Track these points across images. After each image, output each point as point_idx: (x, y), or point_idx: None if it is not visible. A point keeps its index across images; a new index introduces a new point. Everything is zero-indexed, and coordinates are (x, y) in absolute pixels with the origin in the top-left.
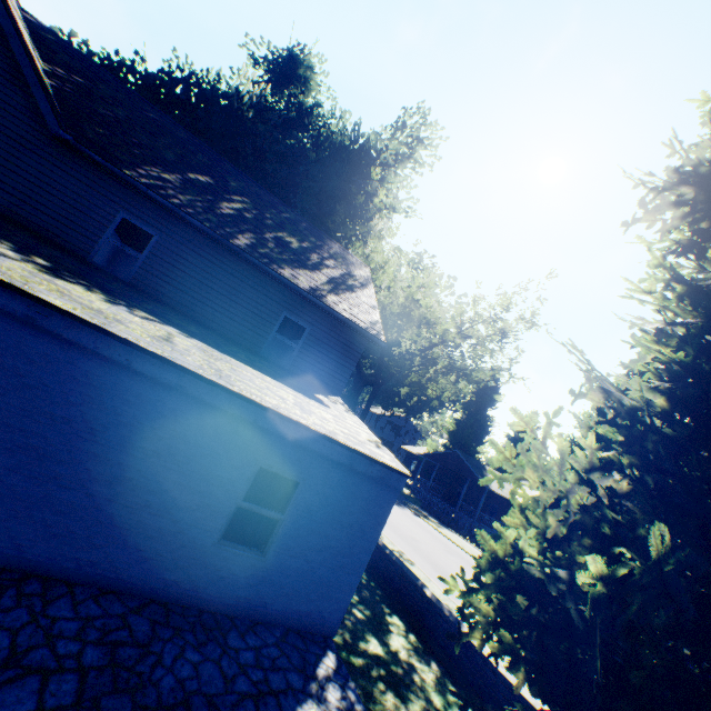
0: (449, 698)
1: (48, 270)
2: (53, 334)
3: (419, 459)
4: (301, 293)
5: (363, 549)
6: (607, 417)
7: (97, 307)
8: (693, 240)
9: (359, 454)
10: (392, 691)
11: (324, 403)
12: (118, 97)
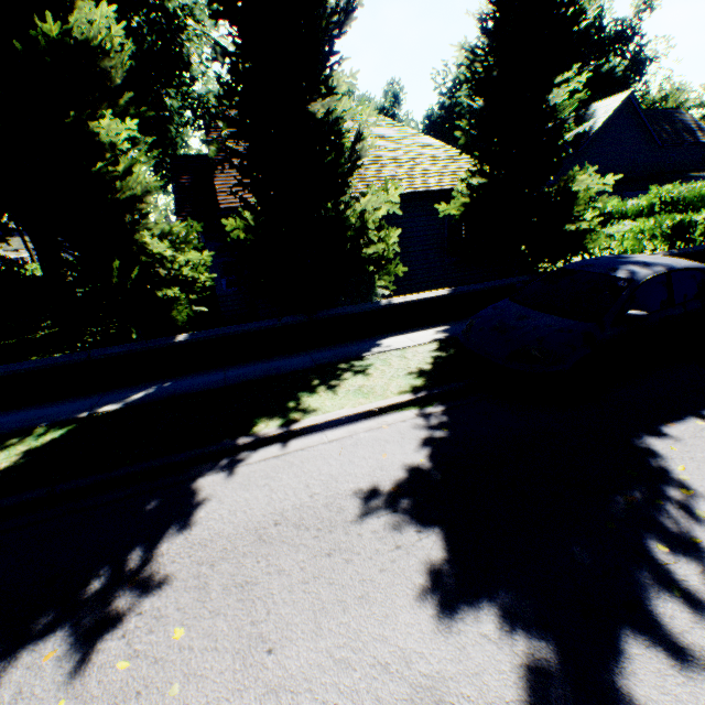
0: None
1: None
2: None
3: None
4: None
5: None
6: None
7: None
8: None
9: None
10: None
11: None
12: None
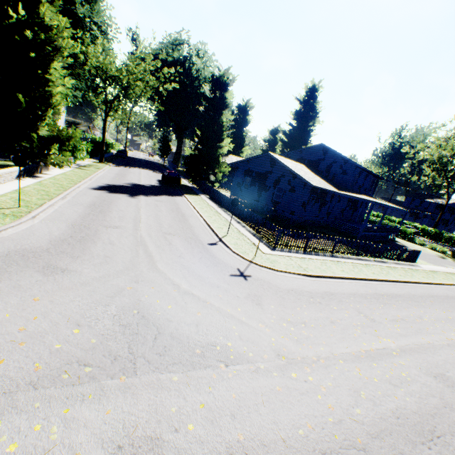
0: None
1: None
2: None
3: None
4: None
5: None
6: None
7: None
8: None
9: None
10: None
11: None
12: None
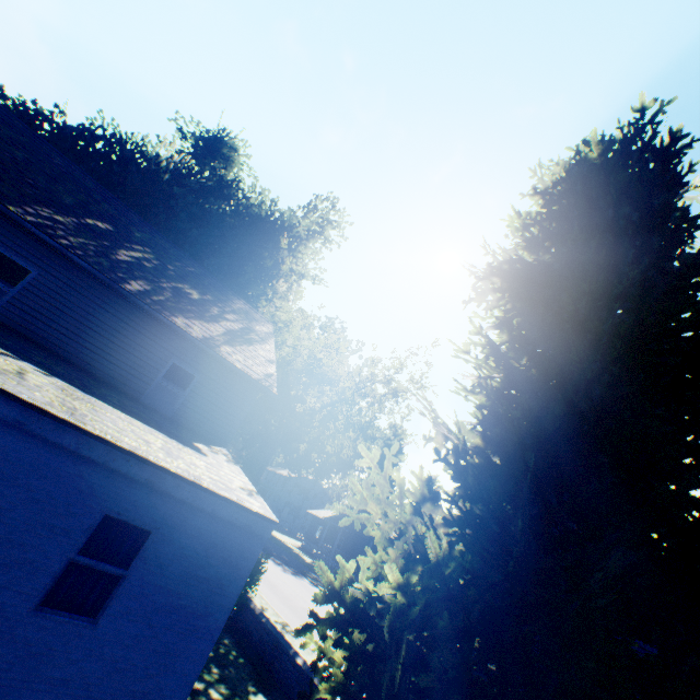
0: None
1: None
2: None
3: (325, 523)
4: (193, 341)
5: (221, 607)
6: (447, 457)
7: None
8: (506, 317)
9: (224, 500)
10: None
11: (202, 451)
12: (21, 140)
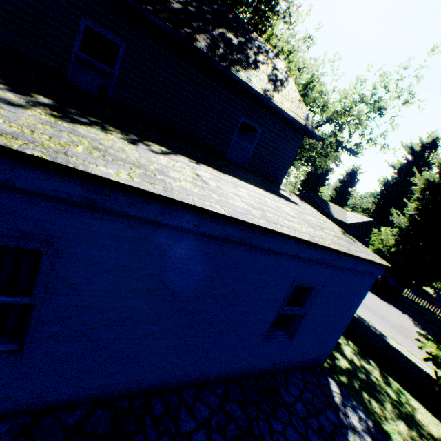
0: (393, 388)
1: (57, 112)
2: (117, 213)
3: None
4: (258, 97)
5: (348, 316)
6: None
7: (133, 158)
8: None
9: (361, 260)
10: (372, 397)
11: (293, 201)
12: None
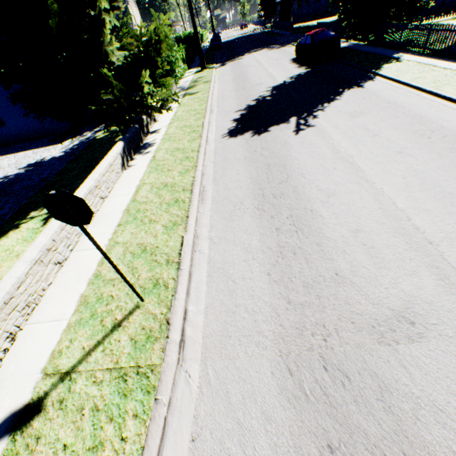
0: None
1: None
2: None
3: None
4: None
5: None
6: None
7: None
8: None
9: None
10: None
11: None
12: None
